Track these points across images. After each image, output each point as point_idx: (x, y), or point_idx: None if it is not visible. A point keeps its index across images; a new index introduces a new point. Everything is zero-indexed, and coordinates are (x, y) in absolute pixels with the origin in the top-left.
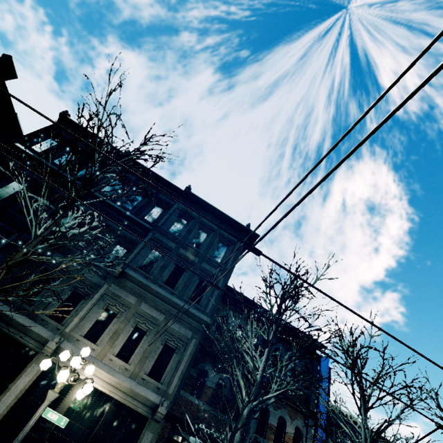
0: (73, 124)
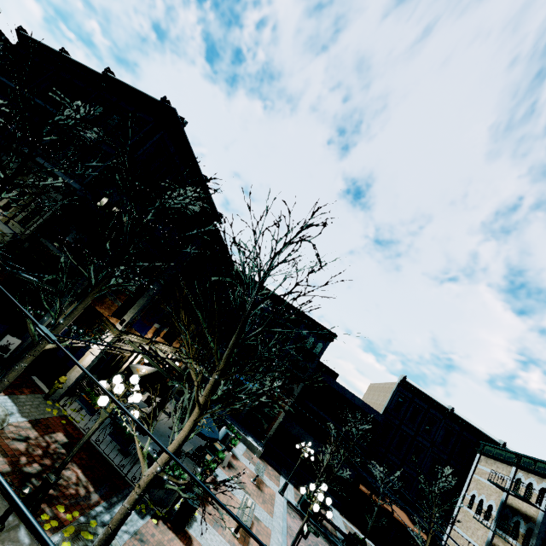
0: (25, 38)
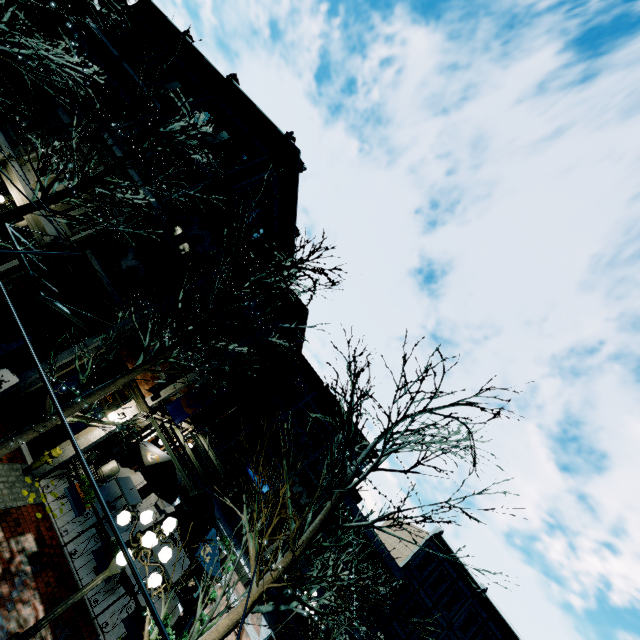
0: (147, 2)
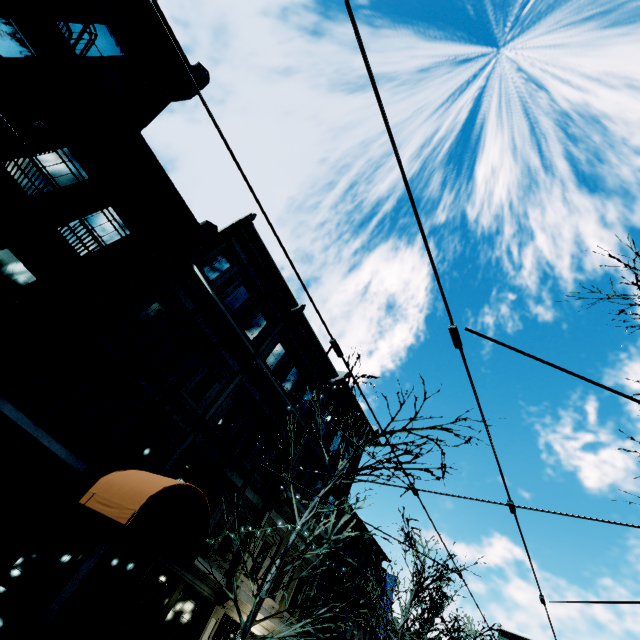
0: (256, 239)
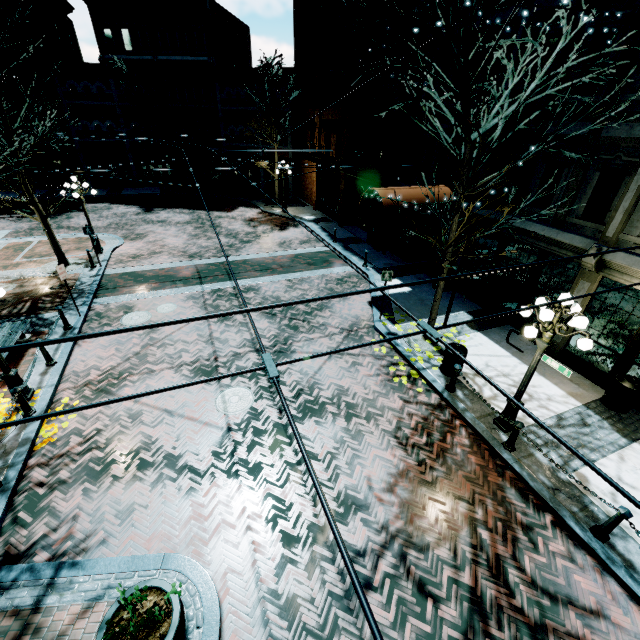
0: None
